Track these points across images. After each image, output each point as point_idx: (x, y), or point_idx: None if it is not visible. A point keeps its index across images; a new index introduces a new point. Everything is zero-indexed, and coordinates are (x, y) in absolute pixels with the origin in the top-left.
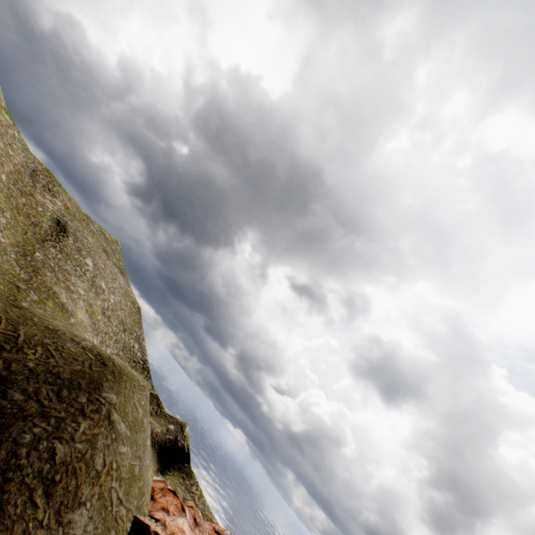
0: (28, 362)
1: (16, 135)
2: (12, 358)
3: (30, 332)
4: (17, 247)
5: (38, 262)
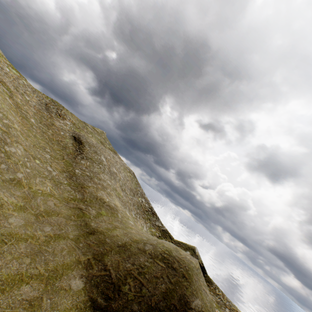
0: (131, 305)
1: (25, 83)
2: (120, 307)
3: (113, 261)
4: (64, 172)
5: (80, 177)
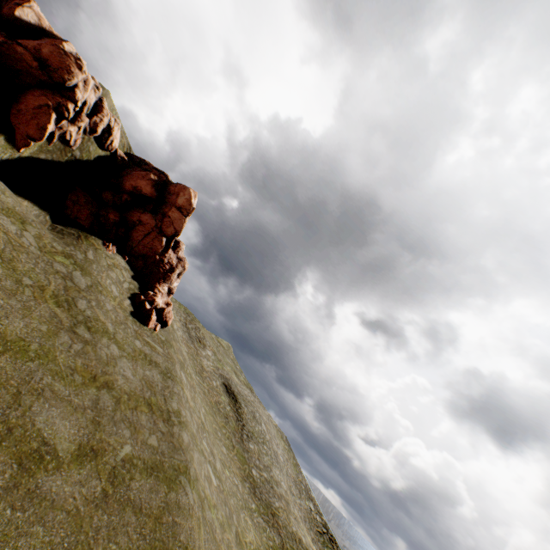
0: None
1: None
2: None
3: None
4: (244, 480)
5: (261, 488)
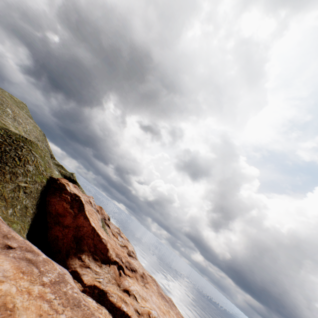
0: (1, 132)
1: None
2: None
3: None
4: None
5: None
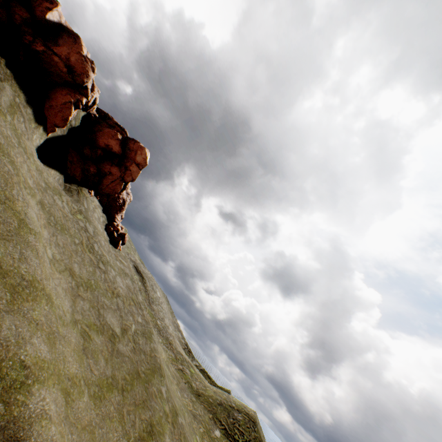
0: None
1: None
2: None
3: (223, 418)
4: (154, 327)
5: (163, 330)
